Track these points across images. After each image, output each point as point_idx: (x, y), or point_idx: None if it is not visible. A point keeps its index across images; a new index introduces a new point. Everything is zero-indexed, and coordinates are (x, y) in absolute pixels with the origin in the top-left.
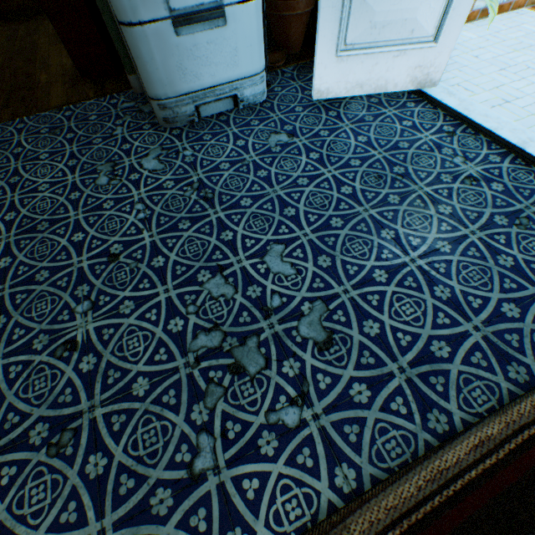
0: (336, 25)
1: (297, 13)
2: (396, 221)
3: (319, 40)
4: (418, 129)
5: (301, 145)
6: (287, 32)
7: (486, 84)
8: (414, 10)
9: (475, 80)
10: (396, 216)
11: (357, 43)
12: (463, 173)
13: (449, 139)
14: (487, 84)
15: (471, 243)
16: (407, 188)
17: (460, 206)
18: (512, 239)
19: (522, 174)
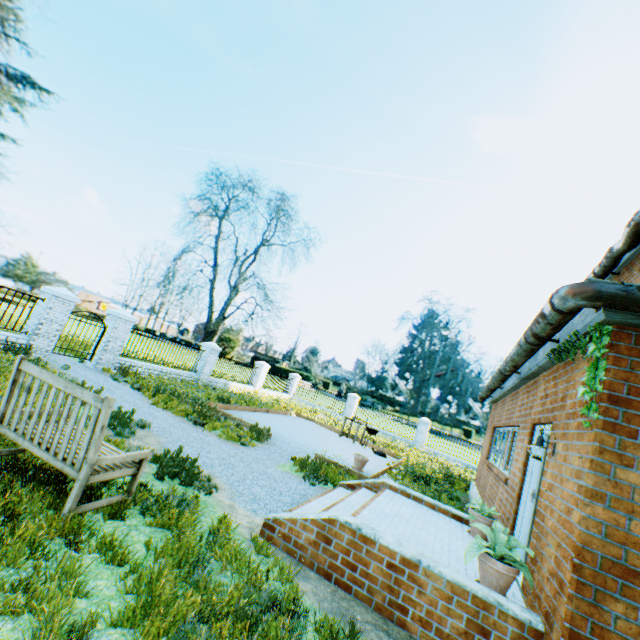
0: None
1: None
2: None
3: None
4: None
5: None
6: None
7: None
8: None
9: None
10: None
11: None
12: None
13: None
14: None
15: None
16: None
17: None
18: None
19: None
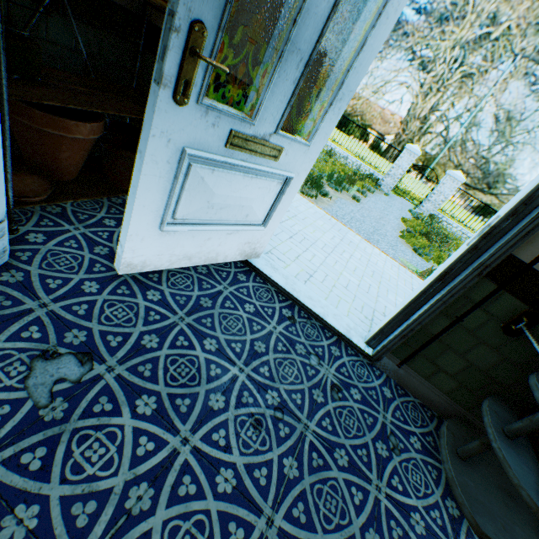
0: (164, 196)
1: (76, 136)
2: (314, 522)
3: (136, 208)
4: (264, 316)
5: (114, 381)
6: (55, 152)
7: (289, 253)
8: (251, 199)
9: (280, 247)
10: (308, 506)
11: (190, 218)
12: (327, 380)
13: (294, 327)
14: (290, 253)
15: (387, 510)
16: (295, 432)
17: (349, 443)
18: (402, 476)
19: (360, 367)
